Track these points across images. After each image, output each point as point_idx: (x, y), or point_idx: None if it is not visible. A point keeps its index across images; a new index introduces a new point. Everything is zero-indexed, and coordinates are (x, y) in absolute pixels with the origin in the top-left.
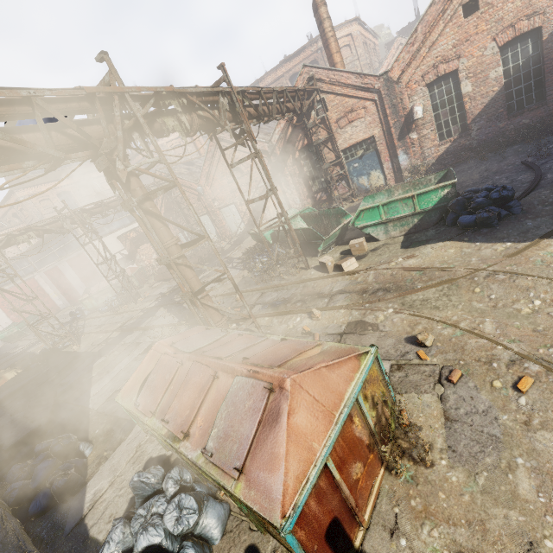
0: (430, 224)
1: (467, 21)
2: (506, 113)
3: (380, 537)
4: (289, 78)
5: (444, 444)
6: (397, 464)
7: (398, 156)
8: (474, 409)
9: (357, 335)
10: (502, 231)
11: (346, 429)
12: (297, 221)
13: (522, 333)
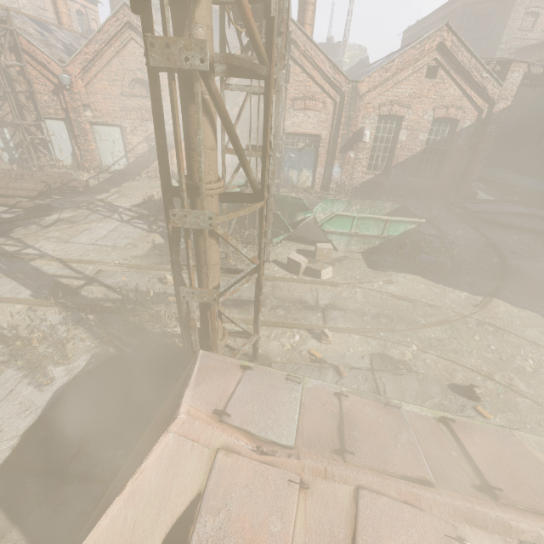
0: (386, 250)
1: (425, 81)
2: (416, 172)
3: None
4: None
5: None
6: None
7: (334, 167)
8: None
9: (392, 375)
10: (452, 278)
11: None
12: None
13: None
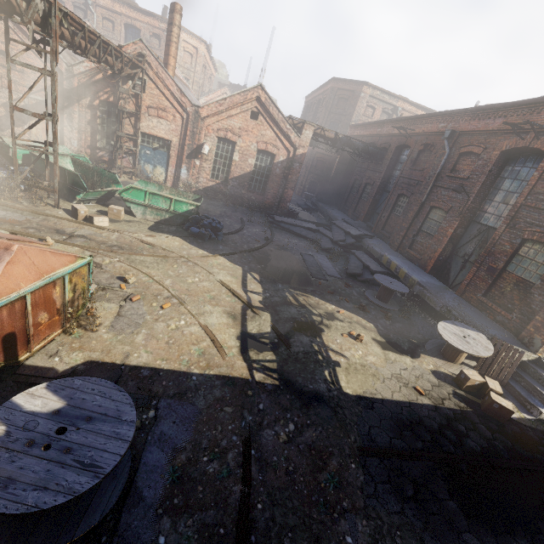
0: (176, 223)
1: (250, 121)
2: (248, 187)
3: (41, 358)
4: (125, 22)
5: (110, 324)
6: (73, 331)
7: (182, 169)
8: (136, 312)
9: None
10: (208, 245)
11: (49, 289)
12: (65, 161)
13: (181, 288)
